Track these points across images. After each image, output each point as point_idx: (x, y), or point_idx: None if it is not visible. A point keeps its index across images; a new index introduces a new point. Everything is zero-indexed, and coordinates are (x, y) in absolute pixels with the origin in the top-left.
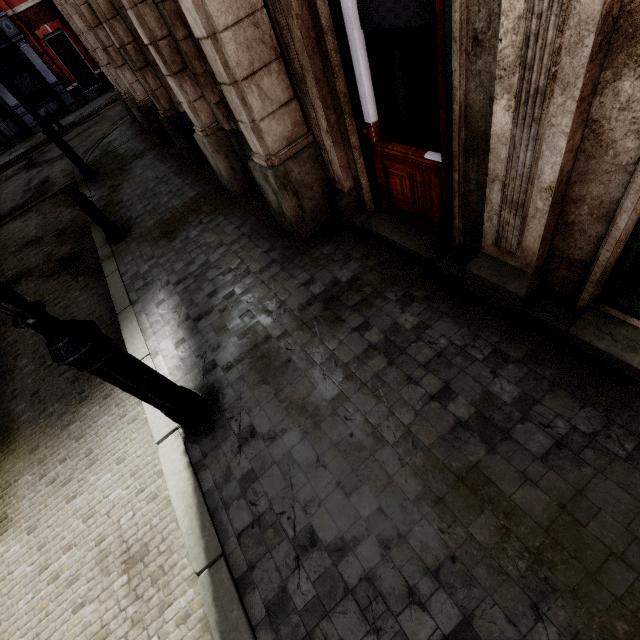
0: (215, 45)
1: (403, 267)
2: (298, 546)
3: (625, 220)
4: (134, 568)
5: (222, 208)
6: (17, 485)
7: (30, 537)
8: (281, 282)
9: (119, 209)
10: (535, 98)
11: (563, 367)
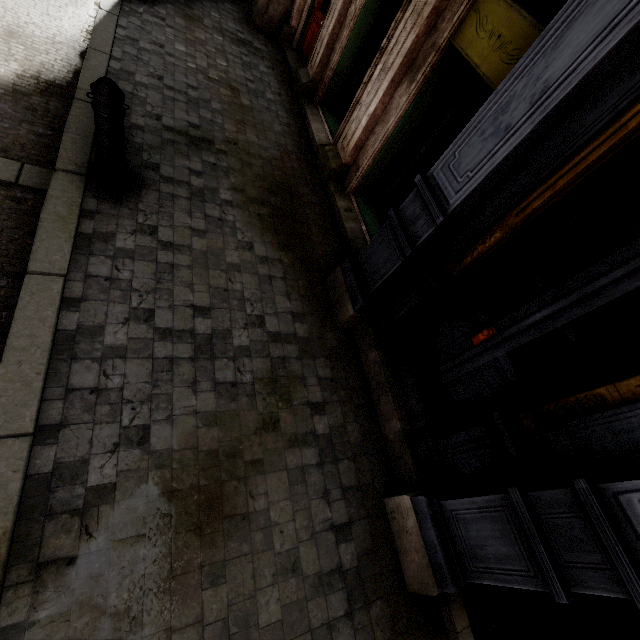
0: None
1: (282, 66)
2: (154, 43)
3: (335, 57)
4: None
5: None
6: None
7: None
8: (228, 20)
9: None
10: None
11: (293, 110)
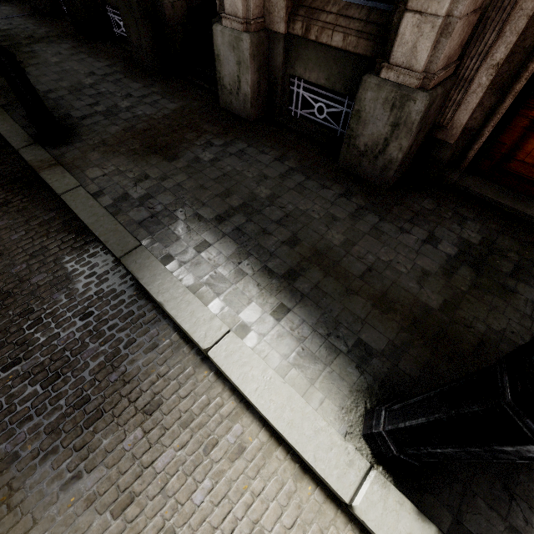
0: None
1: (533, 234)
2: None
3: None
4: None
5: (236, 132)
6: None
7: None
8: (393, 236)
9: None
10: None
11: None
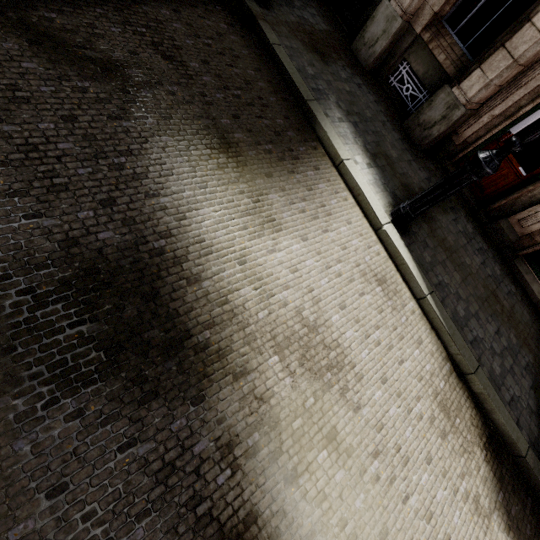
0: (537, 40)
1: (463, 202)
2: (456, 297)
3: None
4: (383, 285)
5: (358, 71)
6: (269, 198)
7: (306, 243)
8: (415, 169)
9: None
10: None
11: (508, 271)
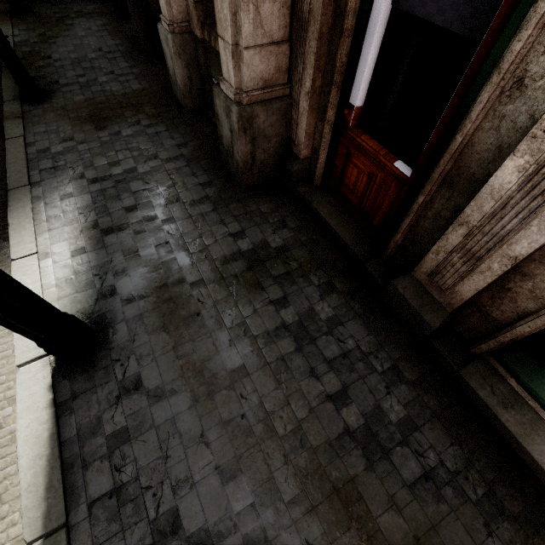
0: None
1: (332, 254)
2: (157, 531)
3: None
4: None
5: (166, 117)
6: None
7: None
8: (210, 224)
9: (44, 65)
10: None
11: (445, 401)
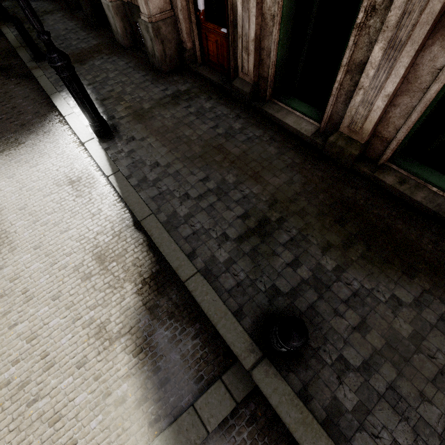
0: None
1: (210, 88)
2: (152, 167)
3: (272, 55)
4: (75, 183)
5: (116, 53)
6: None
7: (10, 179)
8: (151, 89)
9: (38, 43)
10: (247, 0)
11: (257, 120)
